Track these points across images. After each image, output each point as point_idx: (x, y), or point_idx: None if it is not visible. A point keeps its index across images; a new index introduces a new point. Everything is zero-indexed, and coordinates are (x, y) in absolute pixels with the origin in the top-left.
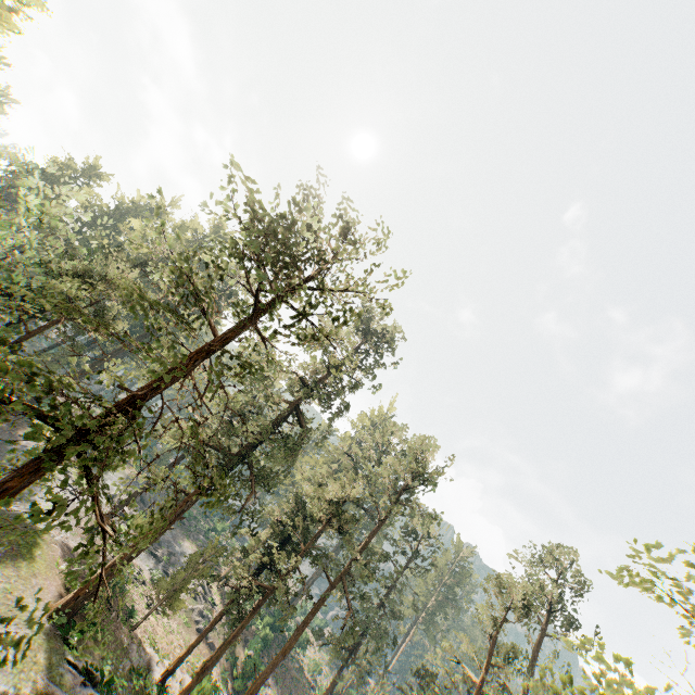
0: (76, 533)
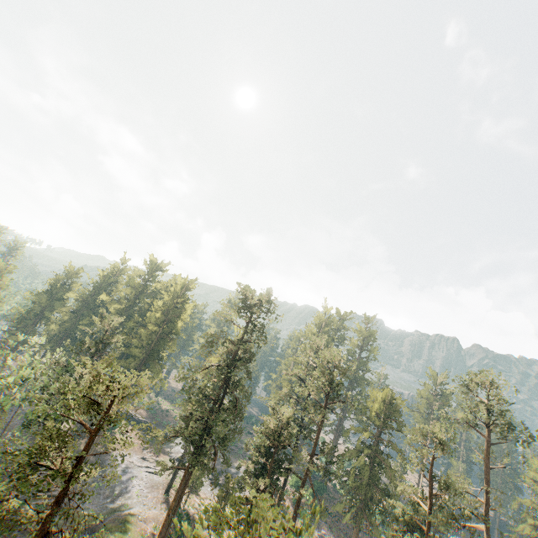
0: (157, 501)
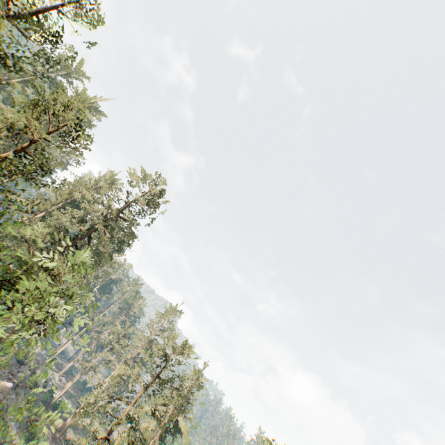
0: None
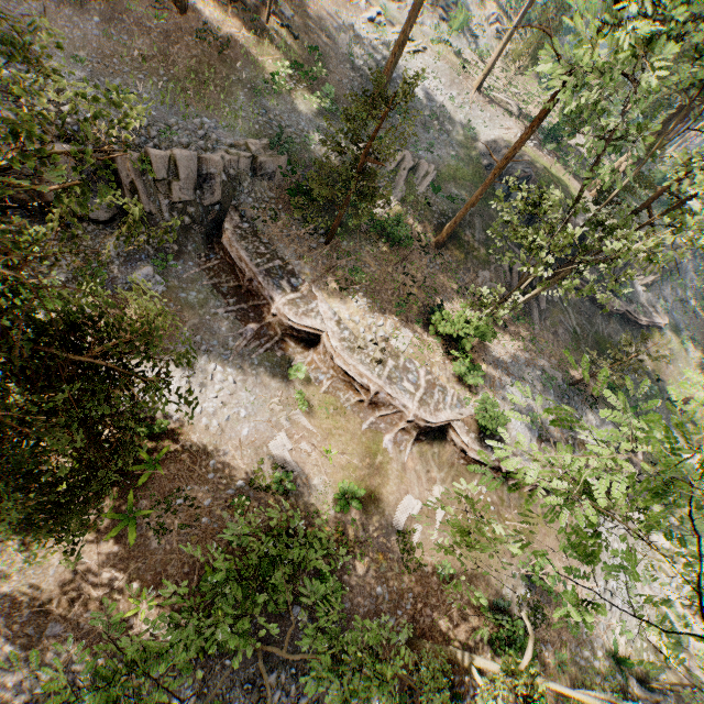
0: (483, 105)
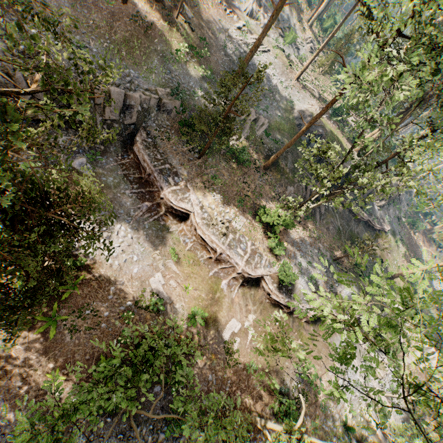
0: (299, 89)
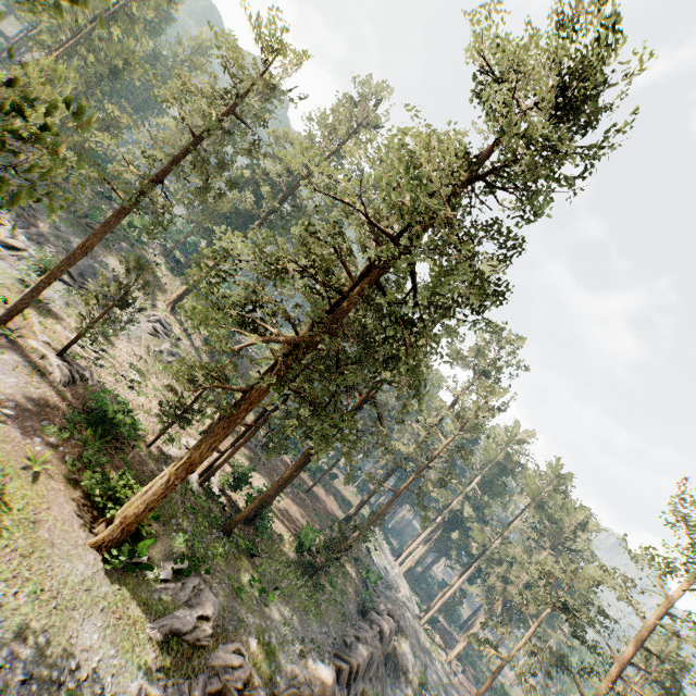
0: None
